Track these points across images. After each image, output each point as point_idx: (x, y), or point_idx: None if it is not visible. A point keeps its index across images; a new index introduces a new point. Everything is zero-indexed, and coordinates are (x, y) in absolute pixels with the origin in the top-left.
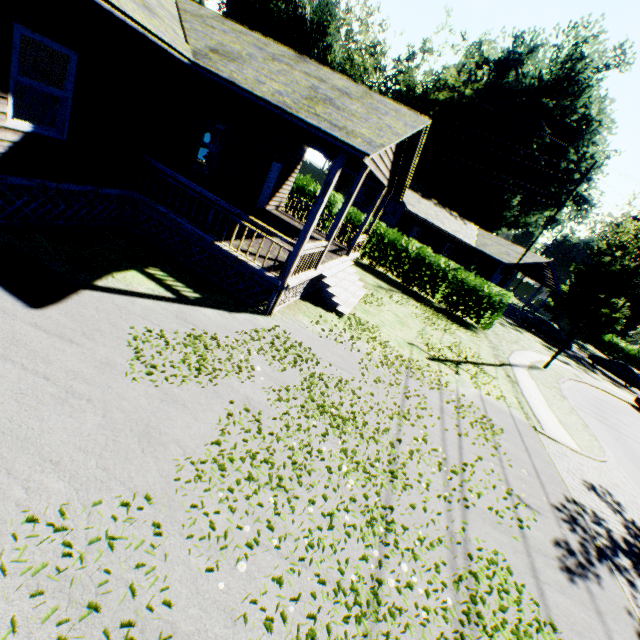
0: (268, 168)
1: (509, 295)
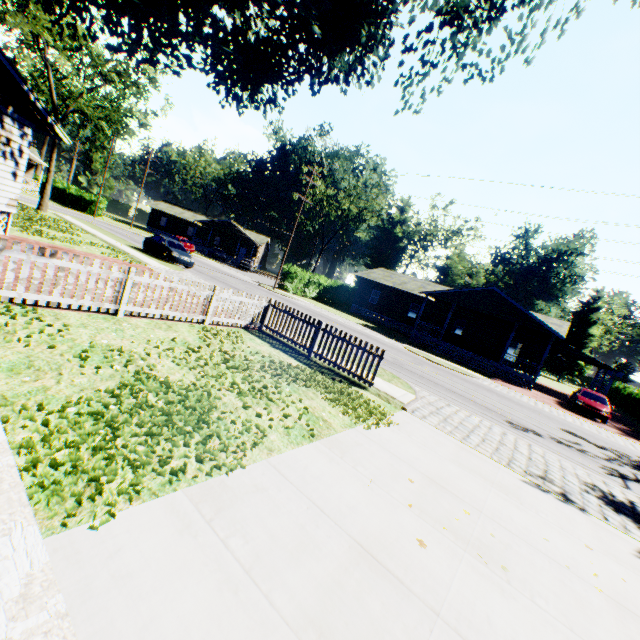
0: None
1: (103, 200)
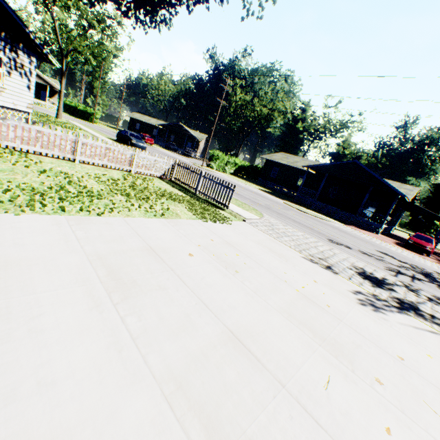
0: (40, 92)
1: (98, 112)
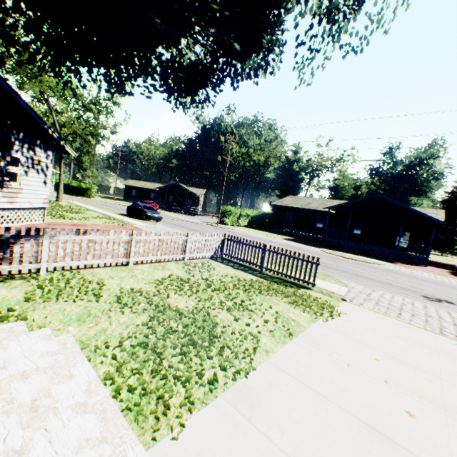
0: None
1: (94, 186)
